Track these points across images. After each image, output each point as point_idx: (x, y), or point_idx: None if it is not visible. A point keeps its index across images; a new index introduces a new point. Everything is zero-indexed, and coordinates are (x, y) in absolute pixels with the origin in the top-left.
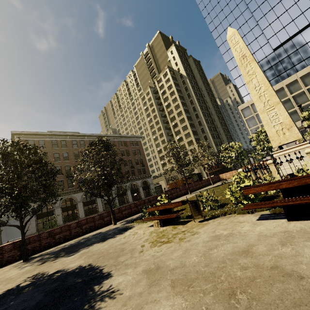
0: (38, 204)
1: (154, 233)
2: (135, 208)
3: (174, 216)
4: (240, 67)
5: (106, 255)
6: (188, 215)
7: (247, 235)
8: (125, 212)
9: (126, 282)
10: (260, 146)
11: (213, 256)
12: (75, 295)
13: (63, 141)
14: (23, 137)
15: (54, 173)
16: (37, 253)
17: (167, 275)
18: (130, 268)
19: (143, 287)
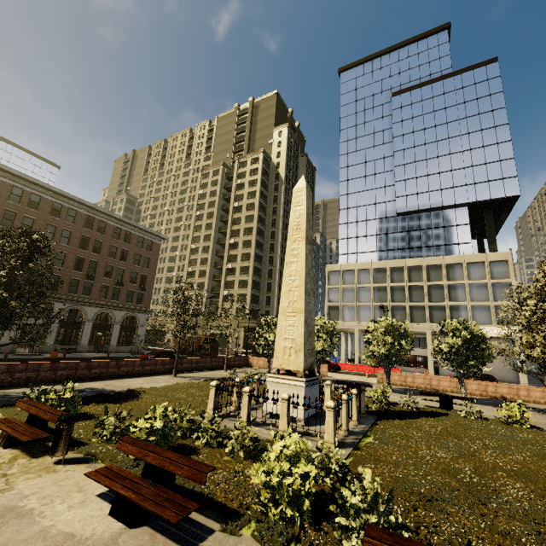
0: None
1: None
2: (49, 372)
3: (25, 439)
4: (289, 237)
5: None
6: None
7: (35, 524)
8: (22, 375)
9: None
10: None
11: None
12: None
13: None
14: None
15: None
16: None
17: None
18: None
19: None
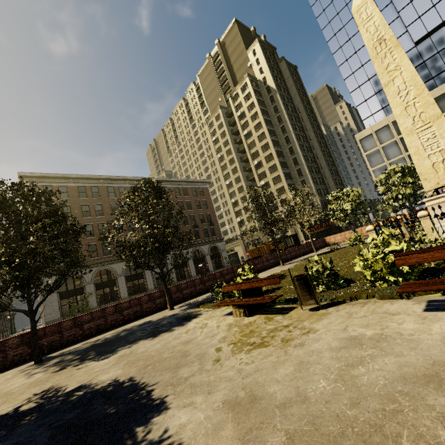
0: (56, 279)
1: (235, 327)
2: (201, 285)
3: (267, 301)
4: (374, 59)
5: (158, 362)
6: (288, 299)
7: (419, 341)
8: (187, 291)
9: (194, 426)
10: (392, 193)
11: (362, 382)
12: (101, 444)
13: (95, 187)
14: (37, 181)
15: (77, 232)
16: (56, 350)
17: (275, 418)
18: (199, 393)
19: (228, 443)
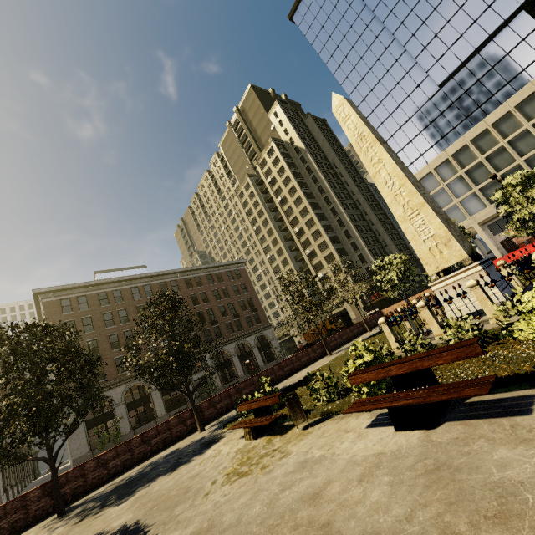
0: (74, 418)
1: (239, 454)
2: (237, 394)
3: (267, 422)
4: (359, 153)
5: (164, 501)
6: None
7: (337, 461)
8: (221, 404)
9: None
10: None
11: (278, 504)
12: None
13: (117, 291)
14: (53, 296)
15: (91, 367)
16: (80, 497)
17: None
18: (179, 528)
19: None
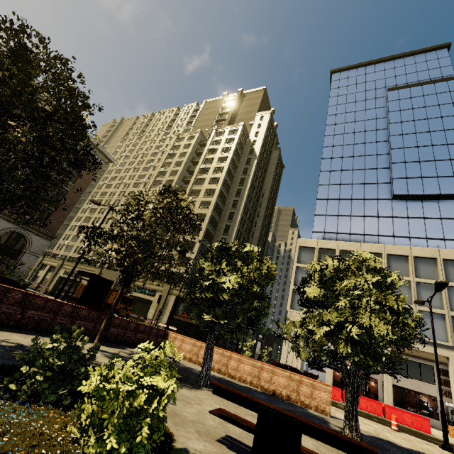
0: None
1: None
2: None
3: None
4: None
5: None
6: None
7: None
8: None
9: None
10: (331, 314)
11: None
12: None
13: None
14: None
15: None
16: None
17: None
18: None
19: None
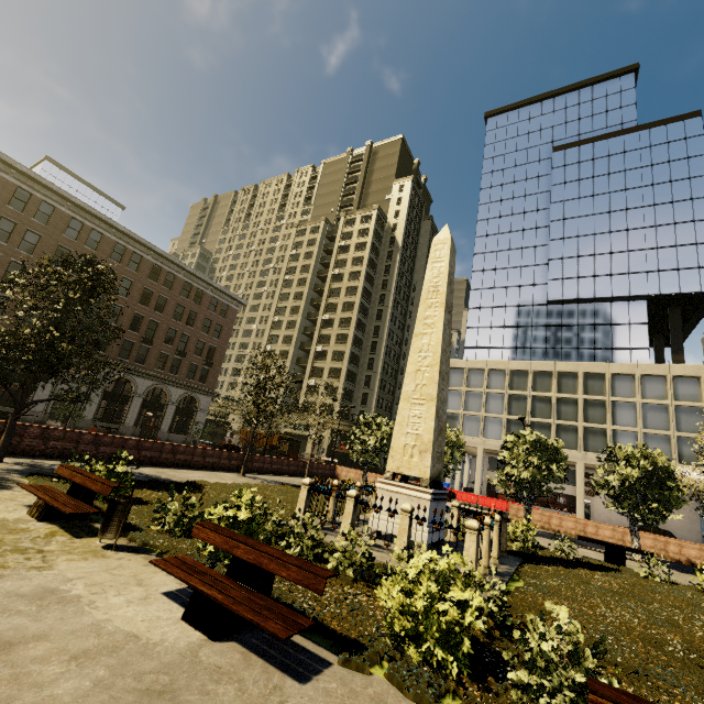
0: None
1: None
2: (91, 445)
3: (68, 511)
4: (422, 302)
5: None
6: None
7: (84, 615)
8: (57, 444)
9: None
10: None
11: None
12: None
13: (49, 205)
14: None
15: None
16: None
17: None
18: None
19: None
